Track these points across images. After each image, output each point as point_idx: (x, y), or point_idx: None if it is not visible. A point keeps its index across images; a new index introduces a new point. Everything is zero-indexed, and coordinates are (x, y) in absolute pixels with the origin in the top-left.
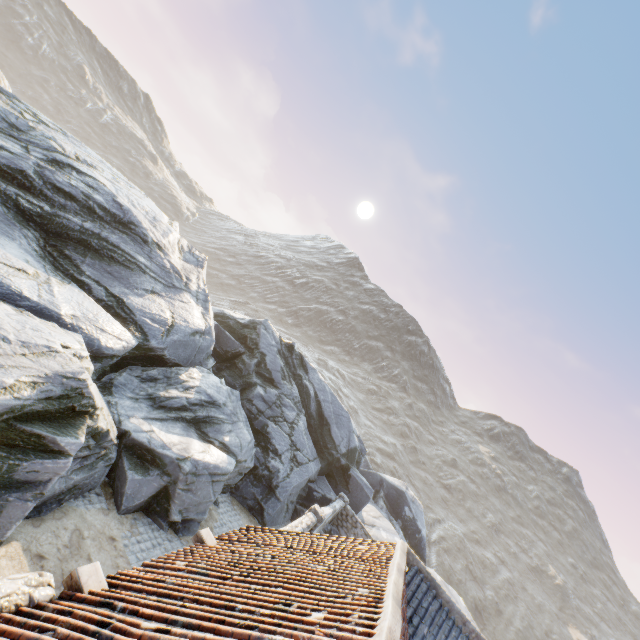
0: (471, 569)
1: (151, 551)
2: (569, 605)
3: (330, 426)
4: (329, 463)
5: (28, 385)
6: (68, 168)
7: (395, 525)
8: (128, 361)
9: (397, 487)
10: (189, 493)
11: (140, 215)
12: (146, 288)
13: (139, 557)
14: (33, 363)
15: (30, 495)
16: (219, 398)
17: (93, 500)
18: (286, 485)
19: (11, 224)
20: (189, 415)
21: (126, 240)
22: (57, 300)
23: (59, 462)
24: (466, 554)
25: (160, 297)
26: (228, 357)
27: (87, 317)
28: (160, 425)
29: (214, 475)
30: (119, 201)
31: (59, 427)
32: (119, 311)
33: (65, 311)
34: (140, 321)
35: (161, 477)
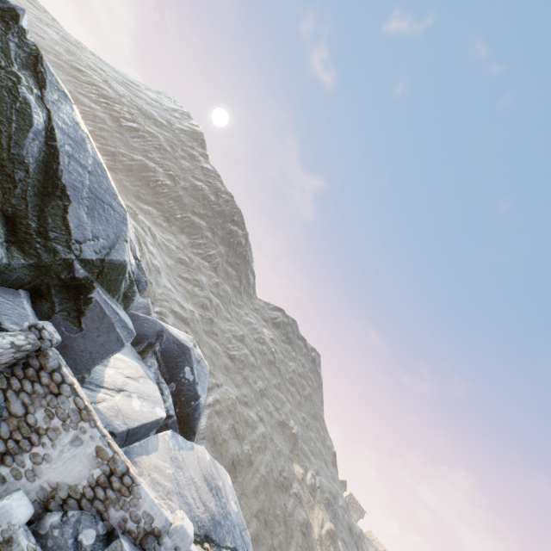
0: (236, 428)
1: None
2: (297, 447)
3: (69, 203)
4: (41, 266)
5: None
6: None
7: (164, 390)
8: None
9: (182, 342)
10: None
11: None
12: None
13: None
14: None
15: None
16: None
17: None
18: None
19: None
20: None
21: None
22: None
23: None
24: (235, 415)
25: None
26: None
27: None
28: None
29: None
30: None
31: None
32: None
33: None
34: None
35: None
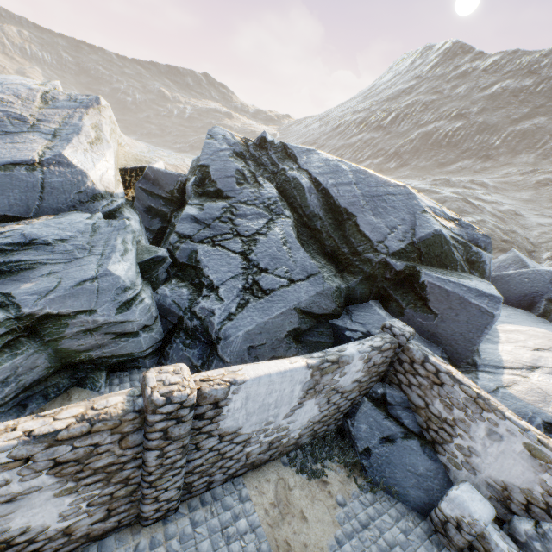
0: None
1: None
2: None
3: (355, 218)
4: (368, 277)
5: None
6: None
7: None
8: None
9: None
10: None
11: None
12: None
13: None
14: None
15: None
16: (51, 235)
17: None
18: (228, 334)
19: None
20: None
21: None
22: None
23: None
24: None
25: None
26: (180, 199)
27: None
28: None
29: None
30: None
31: None
32: None
33: None
34: None
35: None
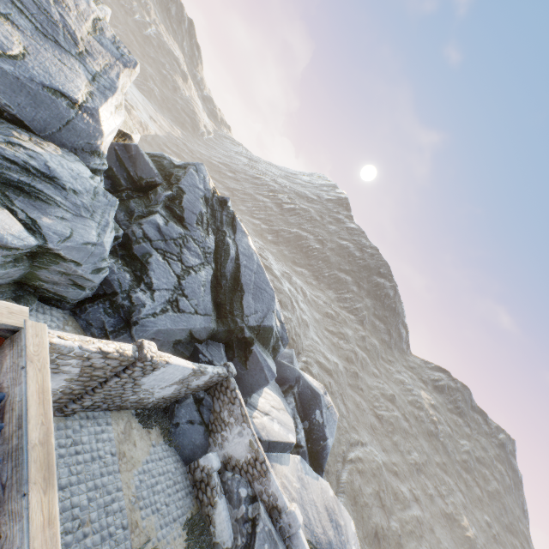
0: (381, 496)
1: None
2: None
3: (244, 293)
4: (230, 331)
5: None
6: None
7: (298, 424)
8: None
9: (314, 388)
10: None
11: None
12: None
13: None
14: None
15: None
16: (68, 181)
17: None
18: (147, 324)
19: None
20: None
21: None
22: None
23: None
24: (380, 481)
25: (17, 30)
26: (143, 187)
27: None
28: None
29: None
30: None
31: None
32: None
33: None
34: None
35: None
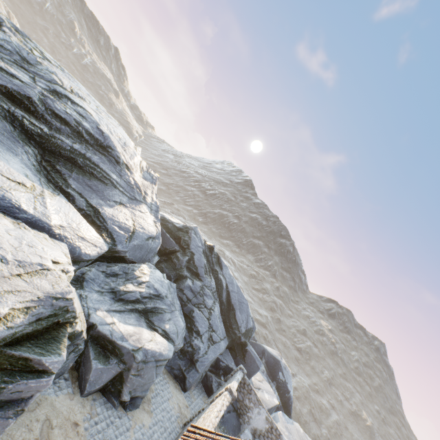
0: (313, 412)
1: (105, 431)
2: None
3: (235, 311)
4: (232, 340)
5: (21, 311)
6: (65, 98)
7: (272, 386)
8: (97, 258)
9: (275, 357)
10: (138, 377)
11: (115, 141)
12: (116, 200)
13: (96, 439)
14: (27, 285)
15: (11, 412)
16: (162, 291)
17: (62, 386)
18: (204, 360)
19: (15, 141)
20: (141, 307)
21: (104, 160)
22: (48, 211)
23: (42, 380)
24: (310, 401)
25: (125, 208)
26: (166, 252)
27: (71, 227)
28: (119, 316)
29: (158, 361)
30: (101, 128)
31: (44, 344)
32: (95, 219)
33: (54, 222)
34: (110, 228)
35: (118, 365)
